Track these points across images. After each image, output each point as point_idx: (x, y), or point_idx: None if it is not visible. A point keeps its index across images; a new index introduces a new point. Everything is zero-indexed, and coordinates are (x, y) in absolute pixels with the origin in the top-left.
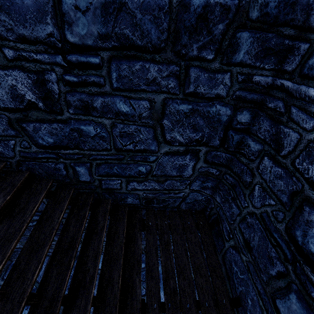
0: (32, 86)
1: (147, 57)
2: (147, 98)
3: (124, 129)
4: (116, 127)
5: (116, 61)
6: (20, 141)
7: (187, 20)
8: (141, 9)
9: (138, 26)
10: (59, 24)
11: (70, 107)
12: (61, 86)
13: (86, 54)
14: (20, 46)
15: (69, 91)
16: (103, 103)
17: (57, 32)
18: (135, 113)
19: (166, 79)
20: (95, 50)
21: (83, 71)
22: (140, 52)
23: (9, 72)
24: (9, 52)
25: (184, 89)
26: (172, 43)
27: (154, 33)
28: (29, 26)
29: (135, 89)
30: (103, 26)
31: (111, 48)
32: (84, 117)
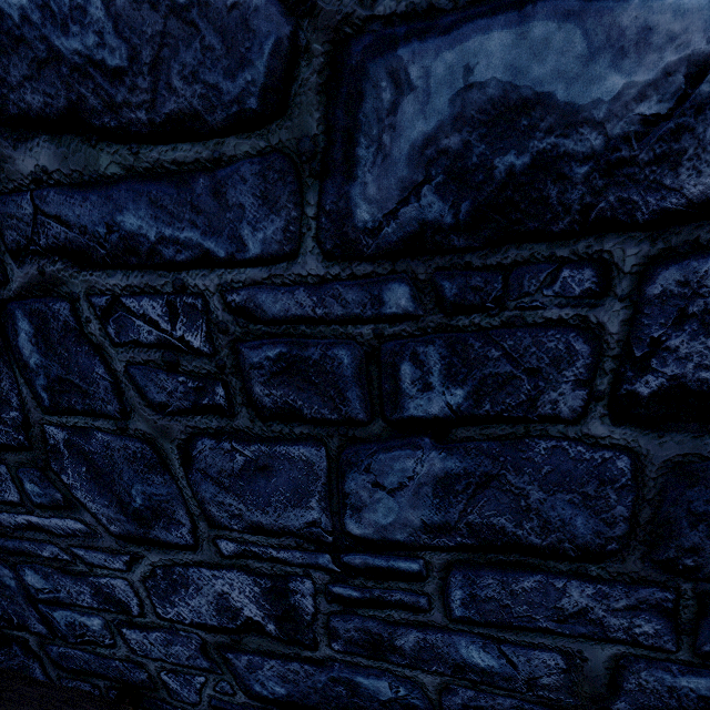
0: (260, 596)
1: (560, 566)
2: (556, 647)
3: (477, 700)
4: (452, 693)
5: (464, 568)
6: (217, 679)
7: (698, 500)
8: (542, 482)
9: (533, 511)
10: (334, 507)
11: (336, 639)
12: (321, 601)
13: (387, 553)
14: (249, 538)
15: (338, 610)
16: (422, 641)
17: (327, 519)
18: (514, 673)
19: (623, 614)
20: (412, 549)
21: (376, 582)
22: (536, 556)
23: (221, 573)
24: (228, 544)
25: (696, 640)
26: (645, 543)
27: (584, 523)
28: (272, 510)
29: (518, 624)
30: (437, 510)
31: (454, 547)
32: (367, 661)
